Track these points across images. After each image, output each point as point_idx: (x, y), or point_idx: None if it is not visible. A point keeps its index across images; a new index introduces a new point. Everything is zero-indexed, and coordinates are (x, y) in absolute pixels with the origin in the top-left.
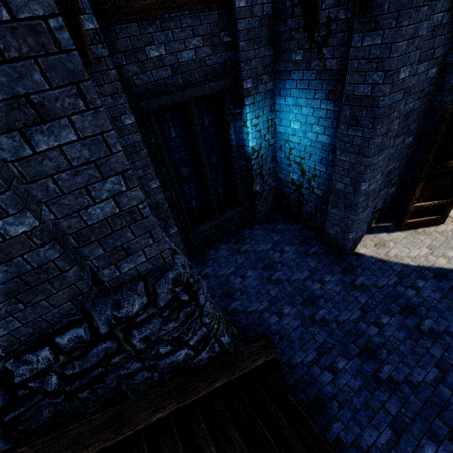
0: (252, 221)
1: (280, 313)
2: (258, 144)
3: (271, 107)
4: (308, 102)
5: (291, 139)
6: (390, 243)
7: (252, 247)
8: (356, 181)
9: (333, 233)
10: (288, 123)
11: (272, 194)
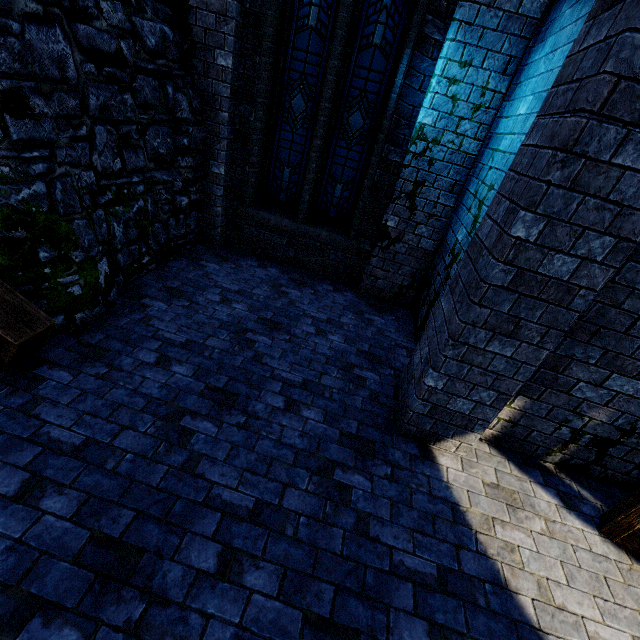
0: (354, 287)
1: (166, 362)
2: (437, 129)
3: (508, 63)
4: (575, 28)
5: (501, 145)
6: (535, 520)
7: (299, 297)
8: (515, 207)
9: (416, 361)
10: (518, 106)
11: (414, 262)
